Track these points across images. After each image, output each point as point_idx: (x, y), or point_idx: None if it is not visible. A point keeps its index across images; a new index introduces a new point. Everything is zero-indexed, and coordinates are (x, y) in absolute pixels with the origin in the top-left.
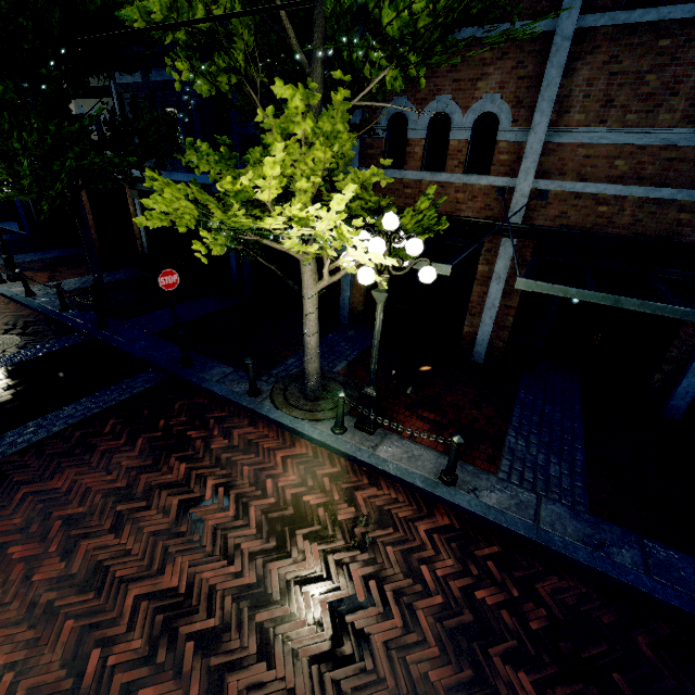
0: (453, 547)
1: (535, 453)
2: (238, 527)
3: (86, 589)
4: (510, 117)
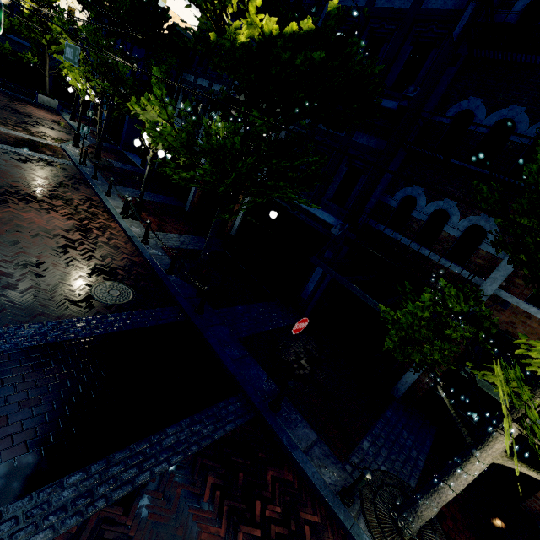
0: None
1: None
2: None
3: None
4: None
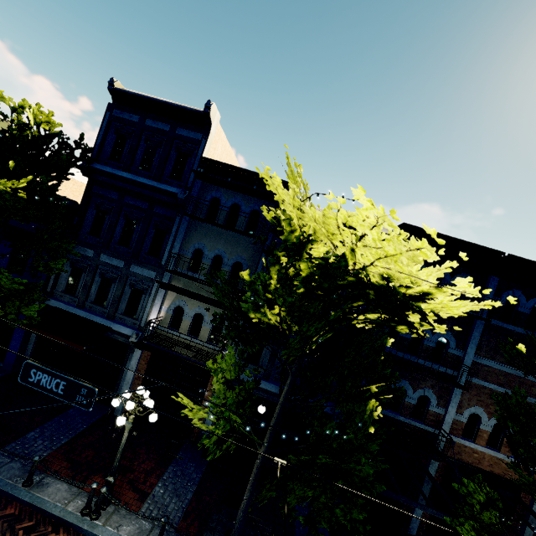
0: None
1: None
2: None
3: None
4: None
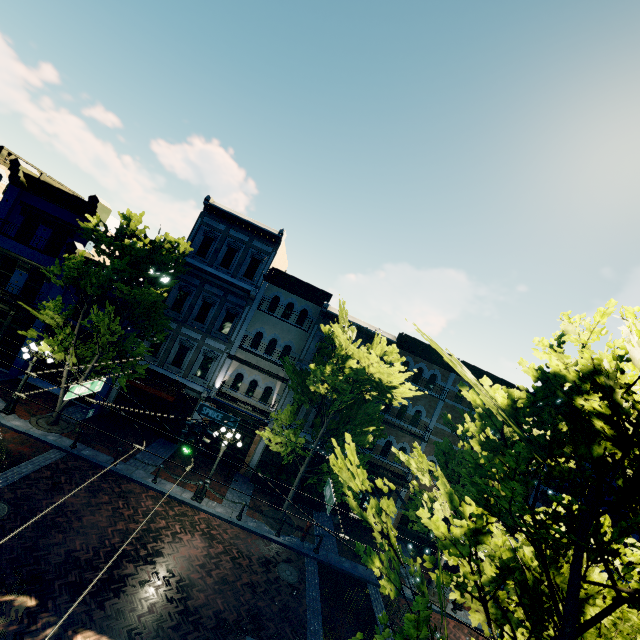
0: None
1: None
2: None
3: None
4: None
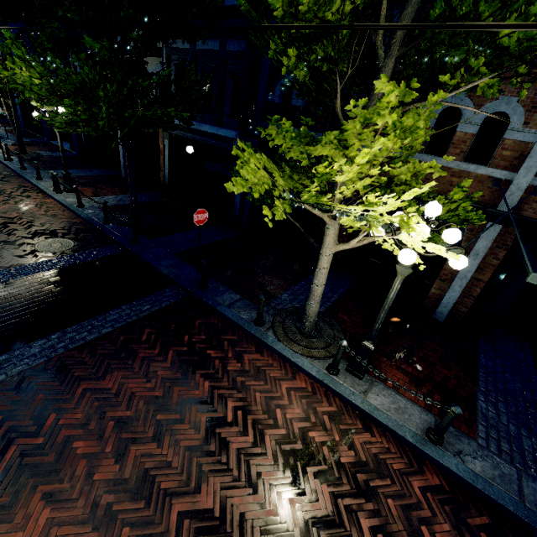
0: (446, 511)
1: (506, 422)
2: (257, 454)
3: (137, 496)
4: (522, 119)
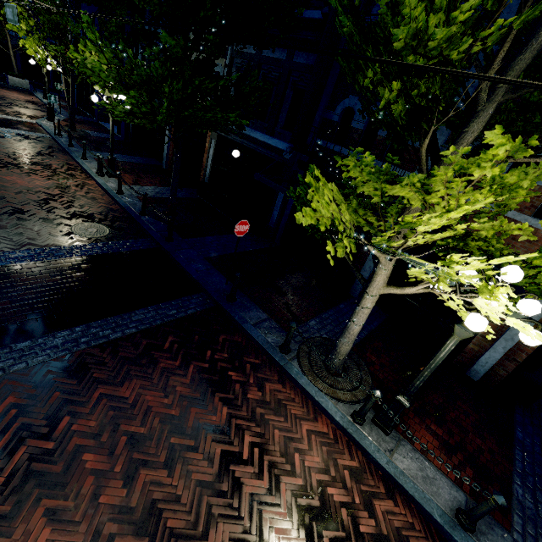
0: None
1: None
2: (271, 504)
3: (141, 531)
4: None
